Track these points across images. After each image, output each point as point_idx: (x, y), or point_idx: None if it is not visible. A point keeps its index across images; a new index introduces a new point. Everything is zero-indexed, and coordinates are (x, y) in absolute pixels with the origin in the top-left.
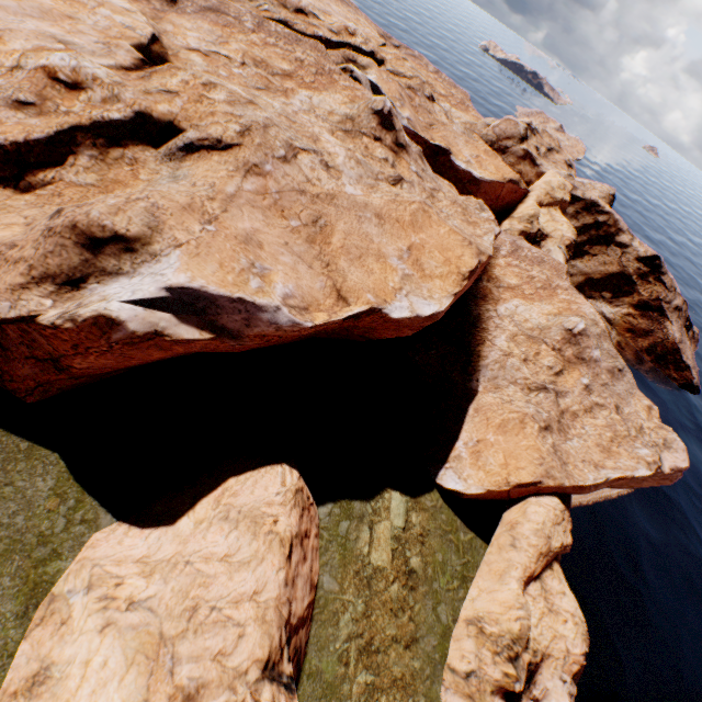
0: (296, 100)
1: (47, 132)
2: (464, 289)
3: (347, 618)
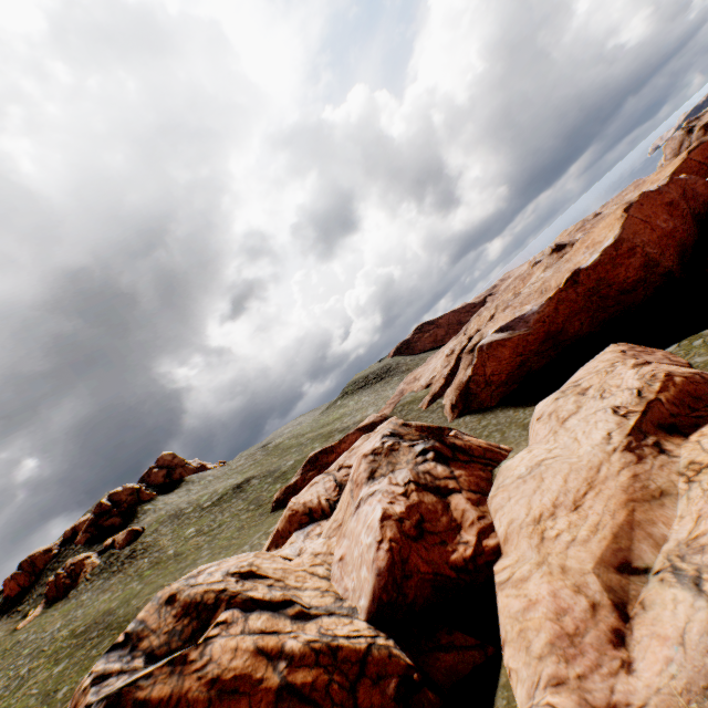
0: None
1: (453, 362)
2: (630, 217)
3: None
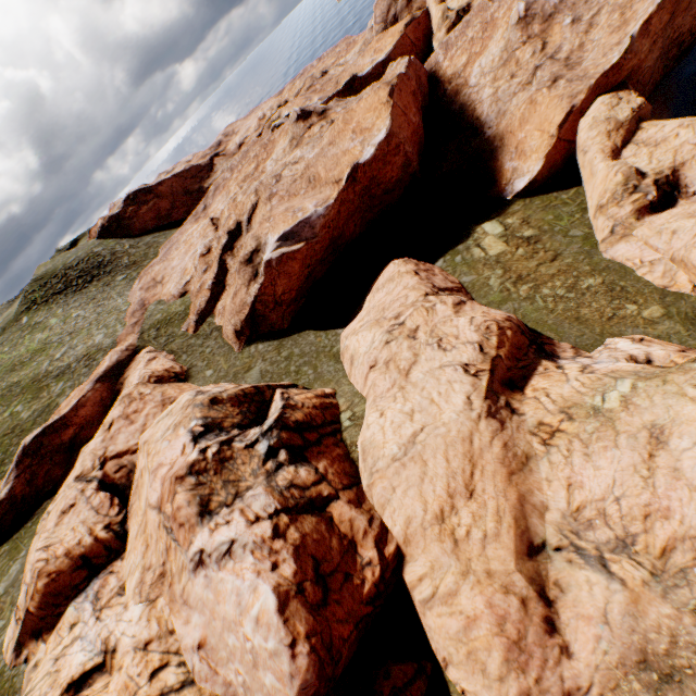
0: (268, 168)
1: (216, 267)
2: (396, 106)
3: (493, 280)
